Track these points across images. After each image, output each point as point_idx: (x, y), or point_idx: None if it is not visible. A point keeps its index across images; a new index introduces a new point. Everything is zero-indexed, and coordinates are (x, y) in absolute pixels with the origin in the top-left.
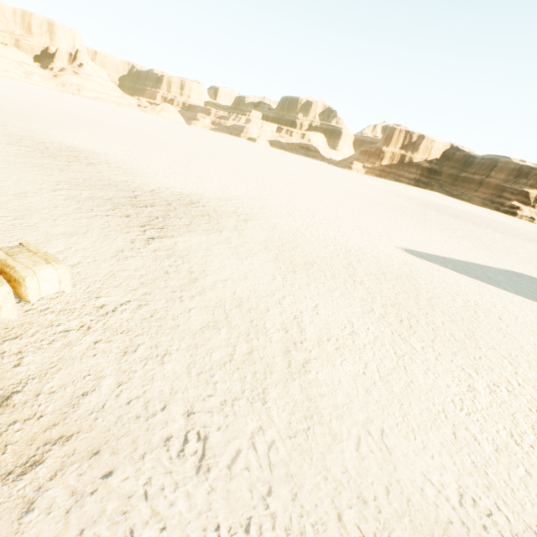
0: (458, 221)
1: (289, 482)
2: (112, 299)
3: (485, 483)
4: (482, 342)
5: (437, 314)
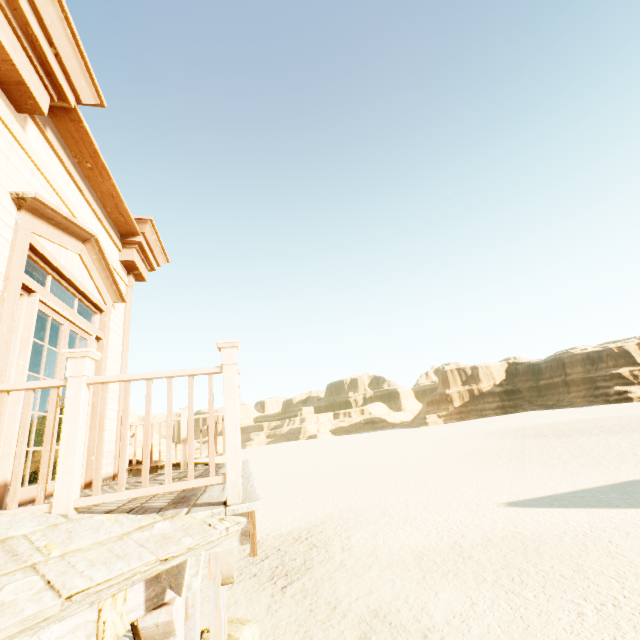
0: (563, 439)
1: None
2: None
3: None
4: (590, 571)
5: (545, 560)
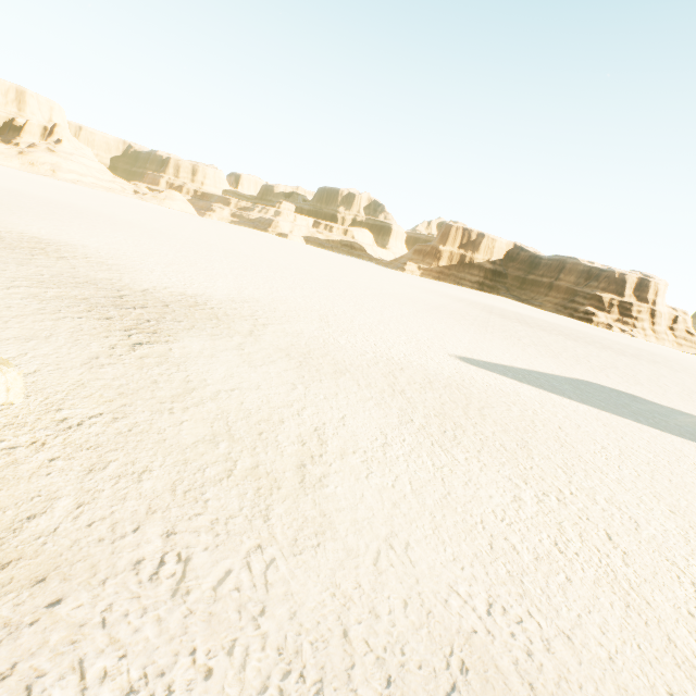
0: (526, 327)
1: (289, 600)
2: (78, 411)
3: (519, 592)
4: (535, 452)
5: (488, 424)
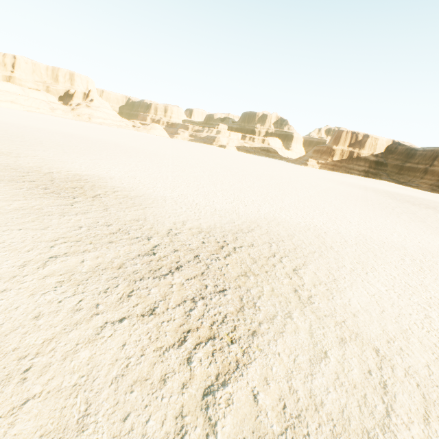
0: None
1: None
2: None
3: None
4: None
5: None
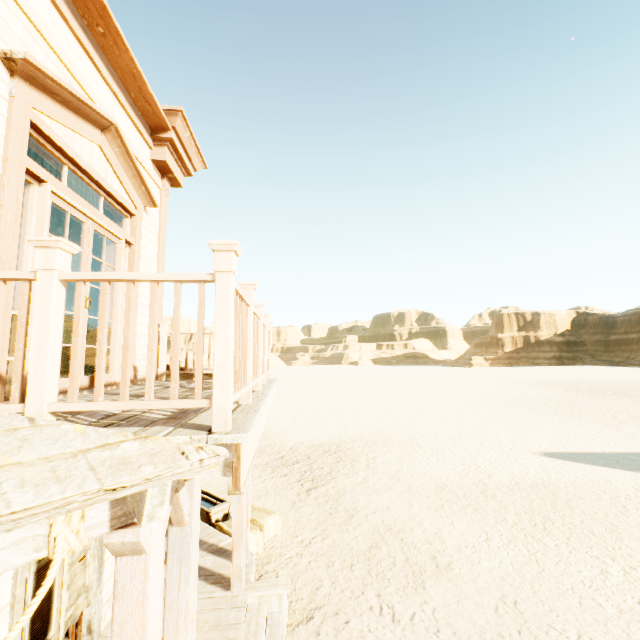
0: (623, 399)
1: (450, 626)
2: (305, 536)
3: (603, 630)
4: (625, 534)
5: (576, 514)
